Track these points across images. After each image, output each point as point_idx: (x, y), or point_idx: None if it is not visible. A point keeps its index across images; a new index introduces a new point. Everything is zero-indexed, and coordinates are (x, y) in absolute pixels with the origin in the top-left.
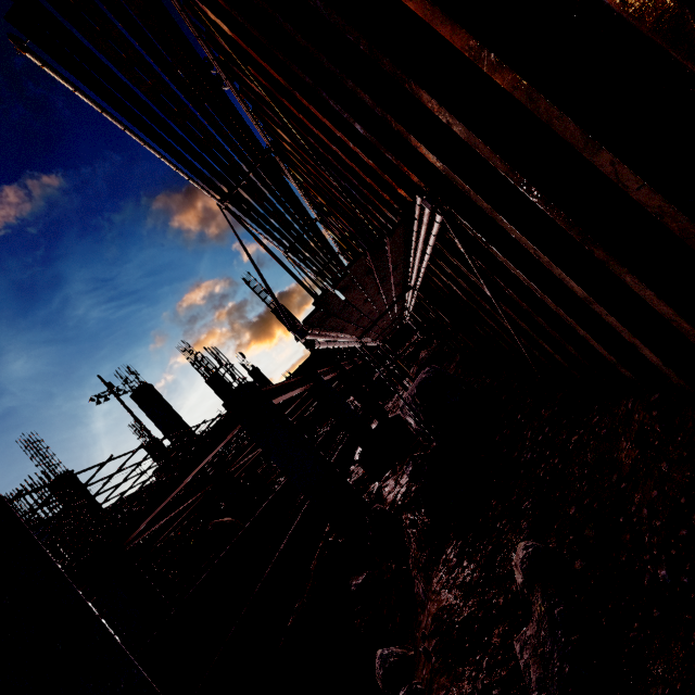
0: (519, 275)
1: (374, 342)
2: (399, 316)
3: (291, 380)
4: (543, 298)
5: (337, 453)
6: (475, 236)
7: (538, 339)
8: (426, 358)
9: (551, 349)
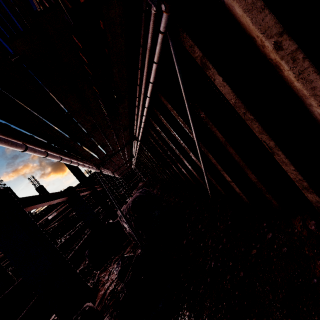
0: (231, 97)
1: (112, 174)
2: (128, 160)
3: (53, 193)
4: (250, 122)
5: (81, 242)
6: (194, 56)
7: (220, 170)
8: (141, 186)
9: (229, 177)
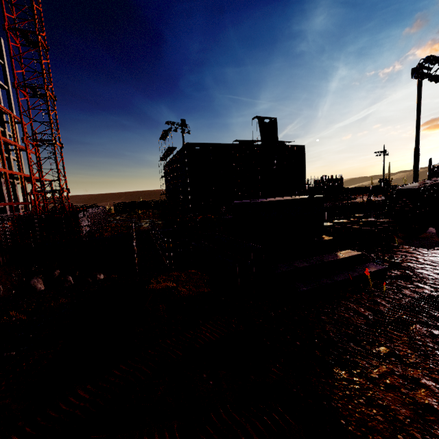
0: None
1: None
2: None
3: None
4: None
5: None
6: None
7: None
8: None
9: None
